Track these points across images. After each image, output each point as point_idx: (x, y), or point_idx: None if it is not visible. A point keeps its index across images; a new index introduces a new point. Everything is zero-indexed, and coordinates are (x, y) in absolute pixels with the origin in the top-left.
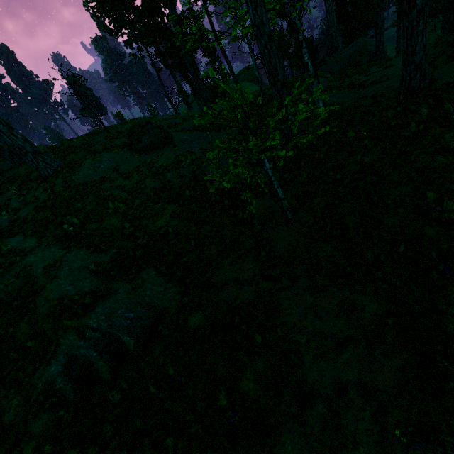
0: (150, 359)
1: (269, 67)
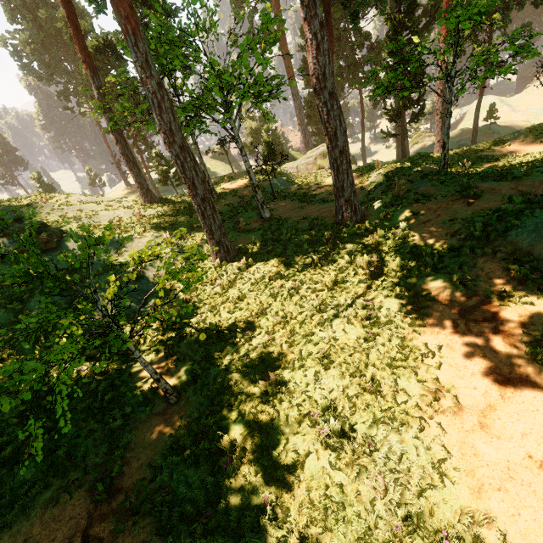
0: None
1: (185, 179)
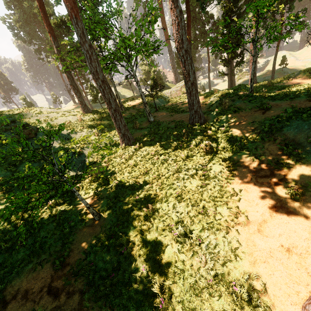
0: None
1: (105, 99)
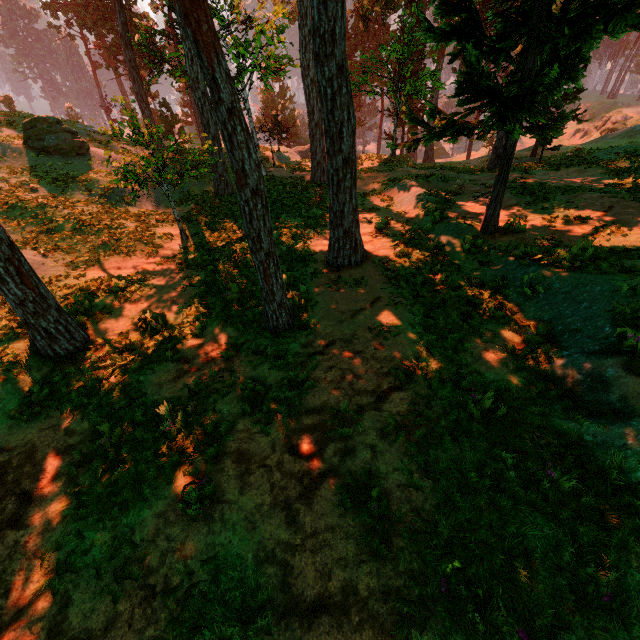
0: None
1: (203, 119)
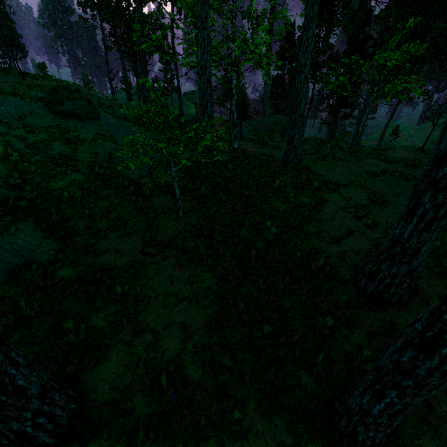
0: (0, 297)
1: (202, 100)
